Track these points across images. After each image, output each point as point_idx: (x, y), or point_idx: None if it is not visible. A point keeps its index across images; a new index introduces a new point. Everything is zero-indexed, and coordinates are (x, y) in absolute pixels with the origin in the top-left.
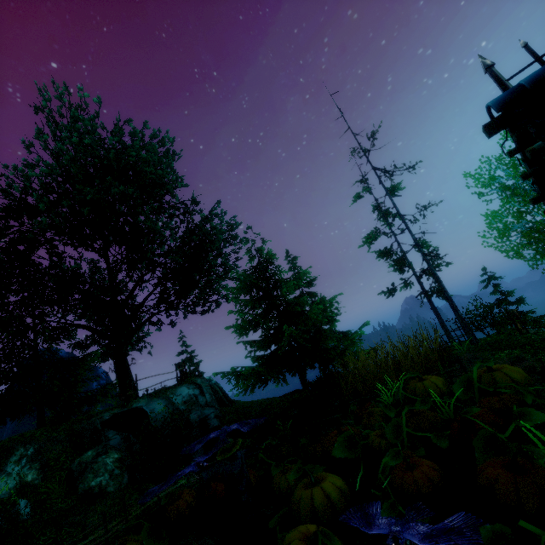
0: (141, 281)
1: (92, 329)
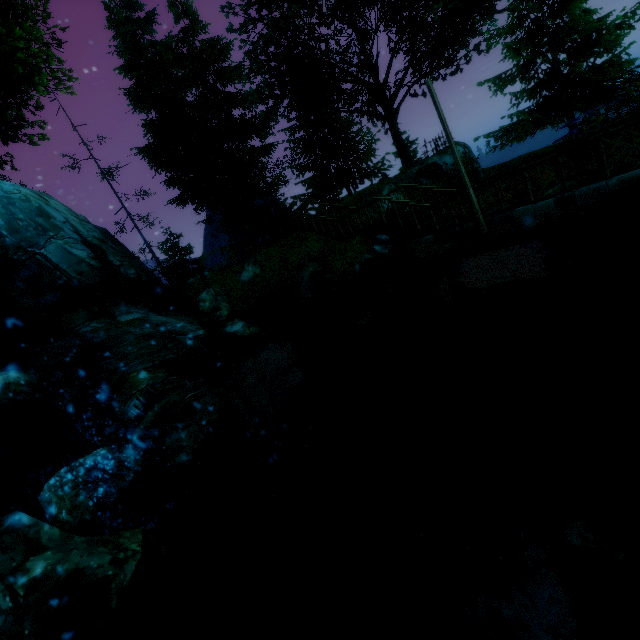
0: (398, 49)
1: (366, 112)
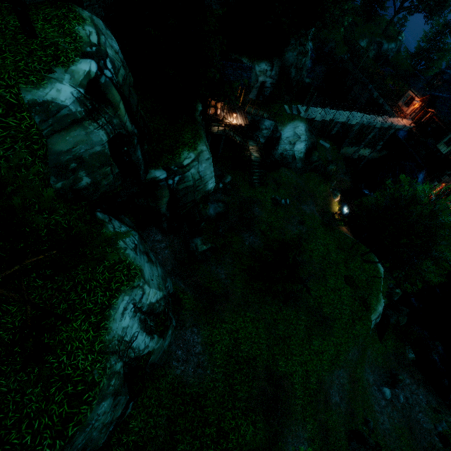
0: None
1: (394, 3)
